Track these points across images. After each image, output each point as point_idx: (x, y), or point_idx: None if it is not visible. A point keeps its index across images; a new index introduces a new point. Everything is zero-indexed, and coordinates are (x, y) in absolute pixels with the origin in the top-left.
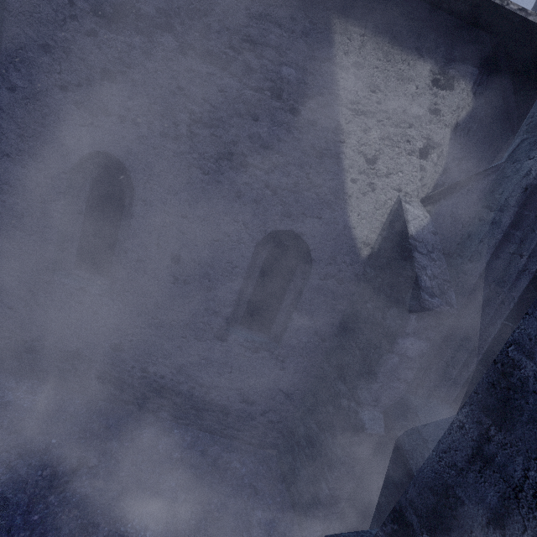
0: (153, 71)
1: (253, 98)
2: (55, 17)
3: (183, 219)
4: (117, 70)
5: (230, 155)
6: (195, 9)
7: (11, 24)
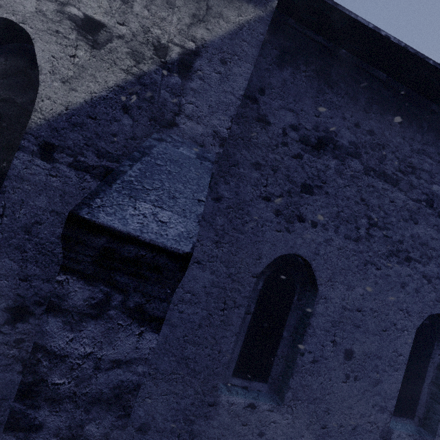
0: (343, 186)
1: (414, 207)
2: (269, 142)
3: (357, 312)
4: (314, 185)
5: (397, 252)
6: (376, 144)
7: (229, 146)
